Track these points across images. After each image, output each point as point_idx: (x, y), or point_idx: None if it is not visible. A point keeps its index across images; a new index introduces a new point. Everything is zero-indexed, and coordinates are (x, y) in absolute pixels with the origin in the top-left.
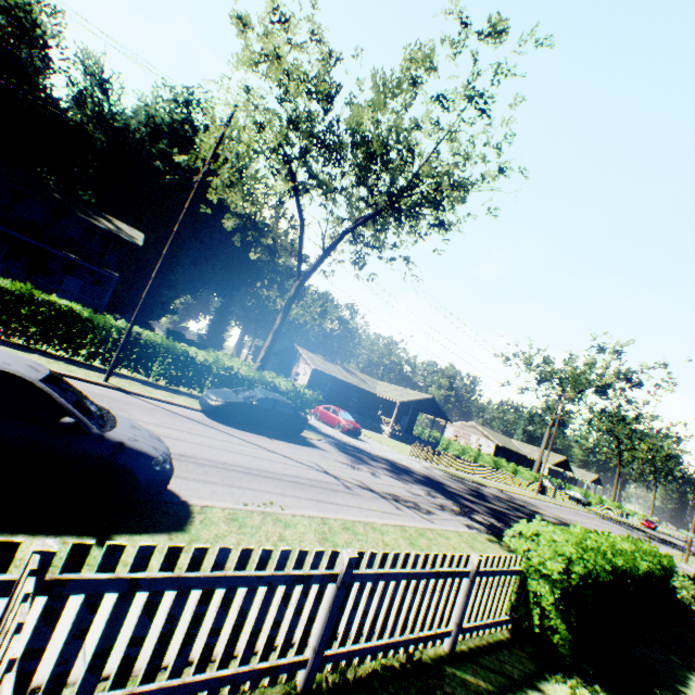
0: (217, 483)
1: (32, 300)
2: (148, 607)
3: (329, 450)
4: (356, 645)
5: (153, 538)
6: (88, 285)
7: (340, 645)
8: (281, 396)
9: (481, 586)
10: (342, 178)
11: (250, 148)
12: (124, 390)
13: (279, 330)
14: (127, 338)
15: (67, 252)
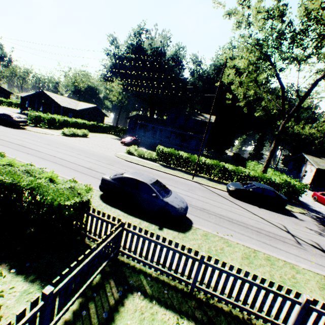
0: (211, 222)
1: (174, 153)
2: (143, 242)
3: (305, 220)
4: (214, 292)
5: (173, 232)
6: (197, 141)
7: (206, 287)
8: (268, 187)
9: (323, 321)
10: (303, 51)
11: (244, 64)
12: (197, 182)
13: (273, 150)
14: (197, 163)
15: (189, 132)
